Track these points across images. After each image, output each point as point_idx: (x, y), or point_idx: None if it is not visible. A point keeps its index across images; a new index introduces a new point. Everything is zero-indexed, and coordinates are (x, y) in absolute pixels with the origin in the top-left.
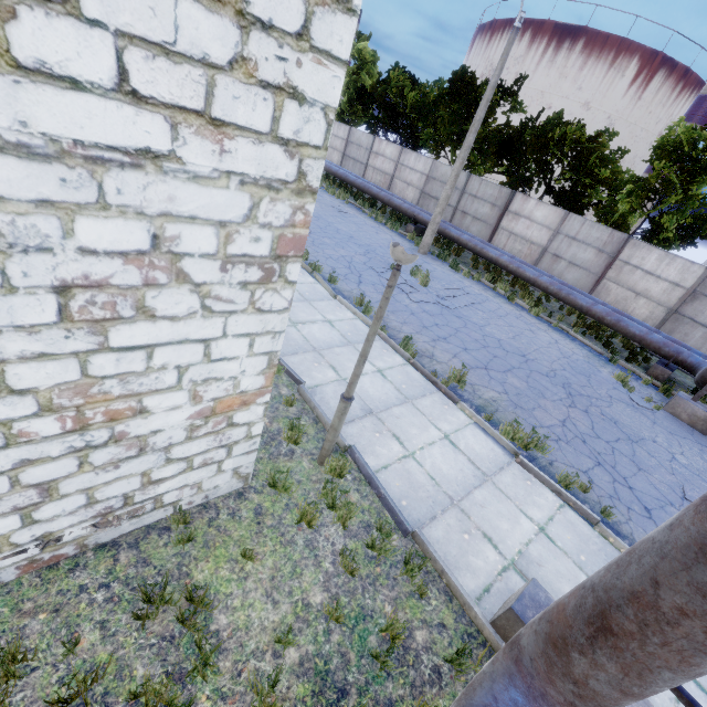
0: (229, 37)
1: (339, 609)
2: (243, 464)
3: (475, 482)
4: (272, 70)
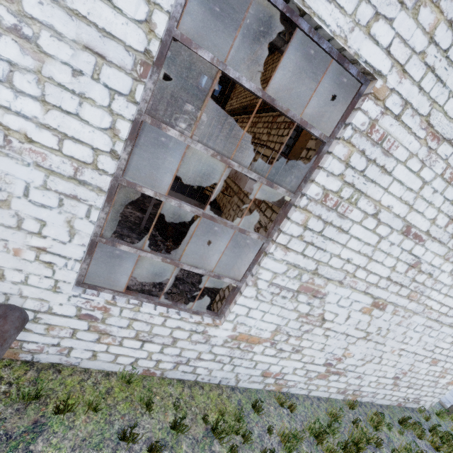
0: None
1: None
2: (434, 401)
3: None
4: None
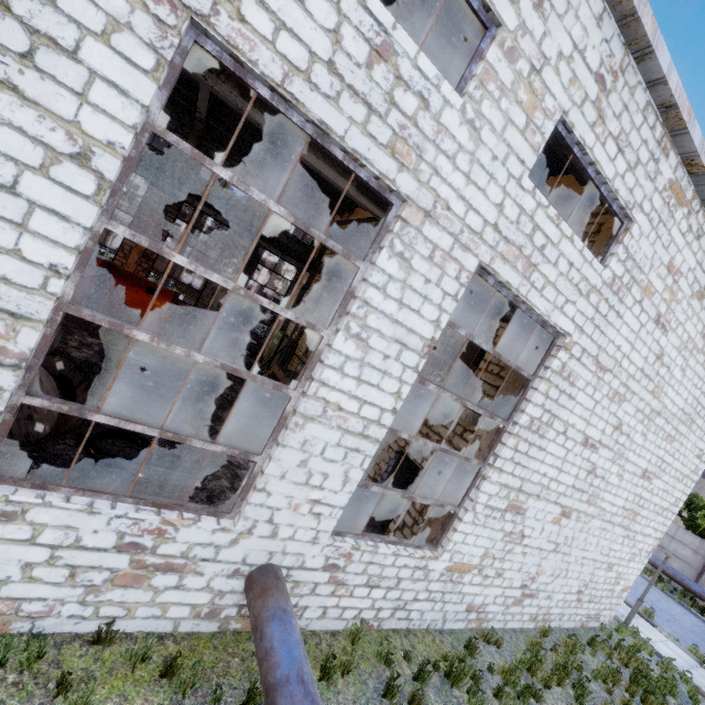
0: (663, 520)
1: (673, 675)
2: (612, 615)
3: (688, 666)
4: (665, 522)
